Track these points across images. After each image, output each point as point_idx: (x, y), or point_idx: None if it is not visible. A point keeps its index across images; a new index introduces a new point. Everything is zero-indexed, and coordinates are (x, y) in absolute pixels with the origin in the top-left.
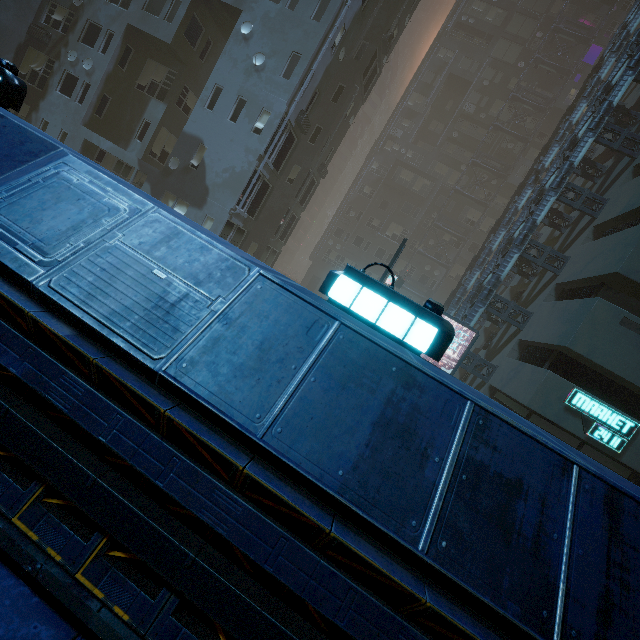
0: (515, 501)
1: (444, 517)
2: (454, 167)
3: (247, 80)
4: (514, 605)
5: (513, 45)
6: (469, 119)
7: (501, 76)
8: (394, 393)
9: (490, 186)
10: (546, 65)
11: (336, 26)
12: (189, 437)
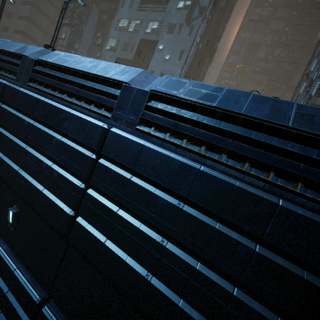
0: (314, 118)
1: (294, 121)
2: (259, 84)
3: (163, 65)
4: (317, 131)
5: (280, 21)
6: (263, 60)
7: (276, 37)
8: (273, 104)
9: (281, 89)
10: (301, 25)
11: (197, 36)
12: (225, 116)
